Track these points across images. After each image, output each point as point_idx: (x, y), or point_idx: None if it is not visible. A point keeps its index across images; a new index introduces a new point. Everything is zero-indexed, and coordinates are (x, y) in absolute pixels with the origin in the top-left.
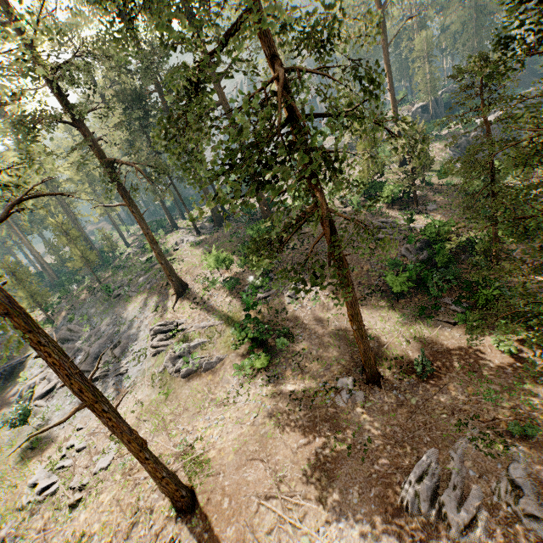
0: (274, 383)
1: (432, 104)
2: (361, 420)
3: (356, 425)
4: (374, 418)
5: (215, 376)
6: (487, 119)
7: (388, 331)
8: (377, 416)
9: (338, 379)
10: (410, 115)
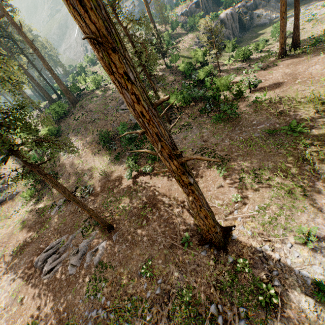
0: (36, 204)
1: (202, 1)
2: (53, 222)
3: (50, 224)
4: (58, 220)
5: (14, 202)
6: (121, 23)
7: (99, 169)
8: (60, 219)
9: (60, 200)
10: (187, 11)
